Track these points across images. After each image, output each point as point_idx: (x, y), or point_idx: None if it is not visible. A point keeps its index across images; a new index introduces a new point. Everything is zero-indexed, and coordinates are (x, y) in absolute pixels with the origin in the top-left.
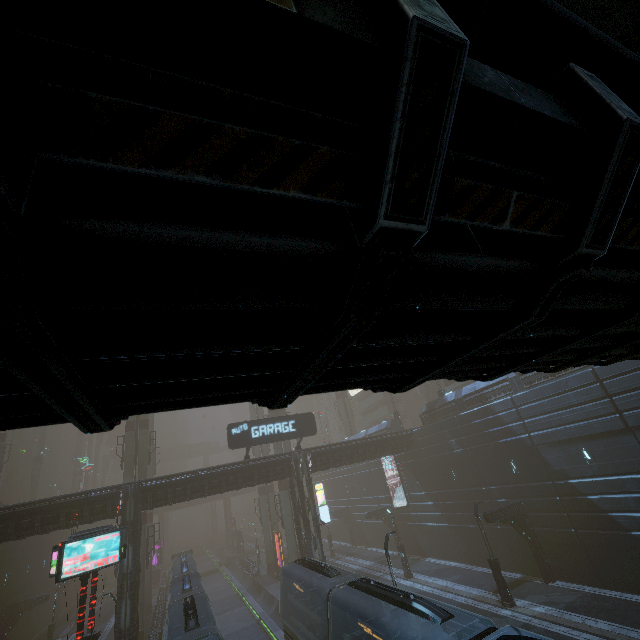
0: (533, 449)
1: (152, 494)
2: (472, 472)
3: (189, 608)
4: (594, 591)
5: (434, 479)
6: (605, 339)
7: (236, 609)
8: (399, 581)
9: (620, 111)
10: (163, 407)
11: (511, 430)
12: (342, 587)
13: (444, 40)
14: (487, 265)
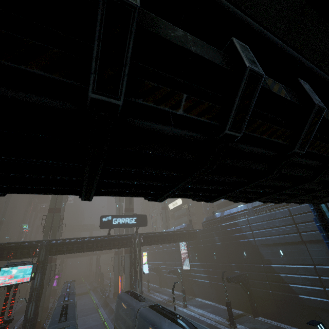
0: (255, 247)
1: (55, 247)
2: (224, 255)
3: (63, 310)
4: (277, 324)
5: (205, 257)
6: (270, 188)
7: (93, 314)
8: (180, 308)
9: (246, 62)
10: (17, 191)
11: (246, 236)
12: (145, 307)
13: (123, 2)
14: (177, 133)
